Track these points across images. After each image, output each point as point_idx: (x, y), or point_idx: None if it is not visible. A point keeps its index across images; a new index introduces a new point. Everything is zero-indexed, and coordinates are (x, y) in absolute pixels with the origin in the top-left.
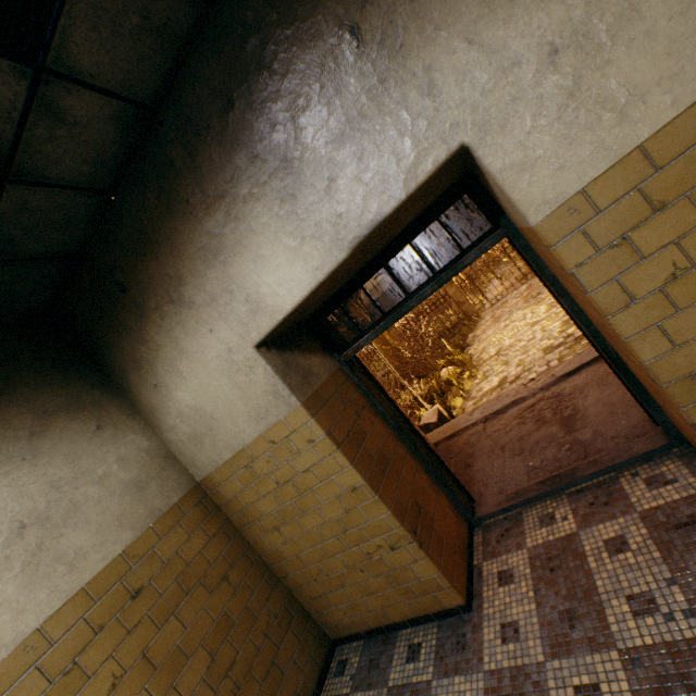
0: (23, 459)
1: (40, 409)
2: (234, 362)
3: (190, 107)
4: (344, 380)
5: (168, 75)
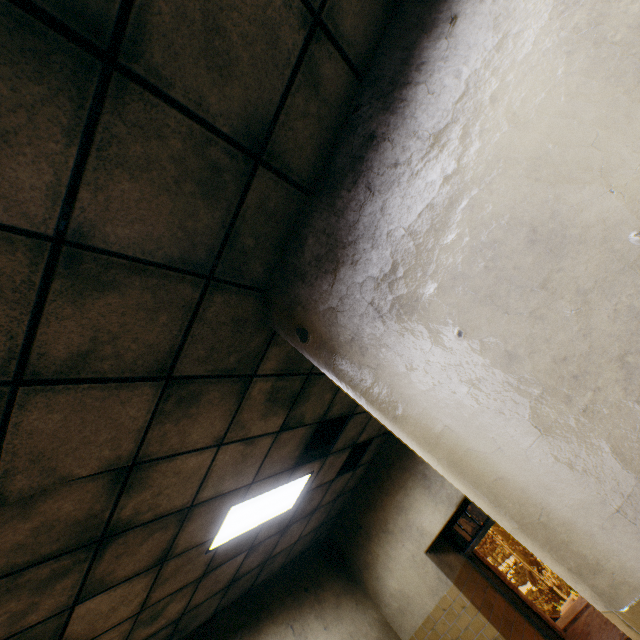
0: (338, 619)
1: (335, 592)
2: (416, 561)
3: (386, 457)
4: (470, 568)
5: (378, 450)
